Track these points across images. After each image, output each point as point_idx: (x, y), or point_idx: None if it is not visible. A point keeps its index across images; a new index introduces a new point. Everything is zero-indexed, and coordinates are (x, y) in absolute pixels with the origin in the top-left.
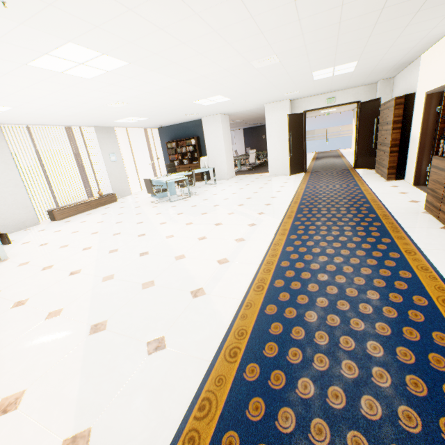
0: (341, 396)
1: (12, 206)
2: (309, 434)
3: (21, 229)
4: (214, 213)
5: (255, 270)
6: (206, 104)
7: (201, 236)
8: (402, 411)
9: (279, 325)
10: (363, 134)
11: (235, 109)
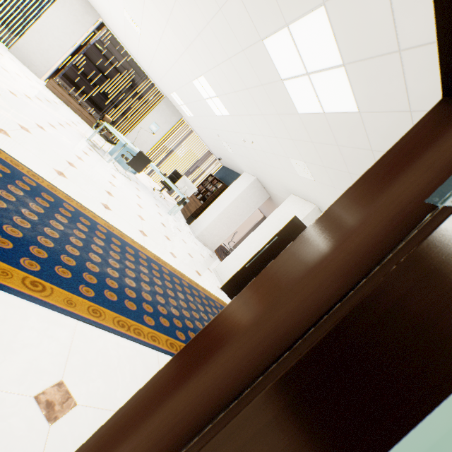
0: None
1: (40, 50)
2: None
3: (24, 64)
4: None
5: None
6: (215, 111)
7: None
8: None
9: None
10: None
11: (264, 176)
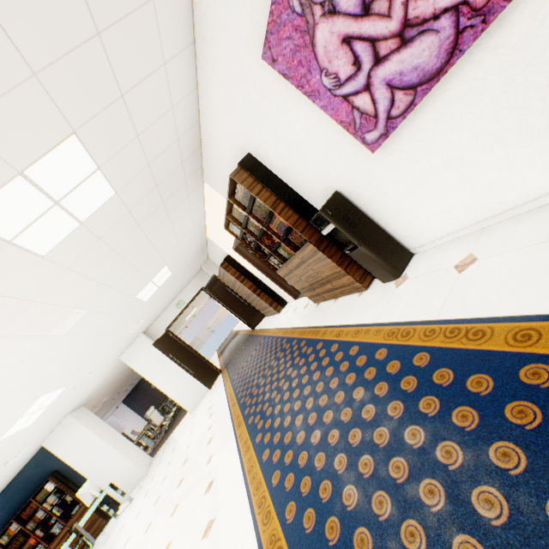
0: (470, 543)
1: None
2: None
3: None
4: (151, 543)
5: (255, 540)
6: (30, 422)
7: None
8: (497, 458)
9: None
10: (230, 303)
11: (85, 391)
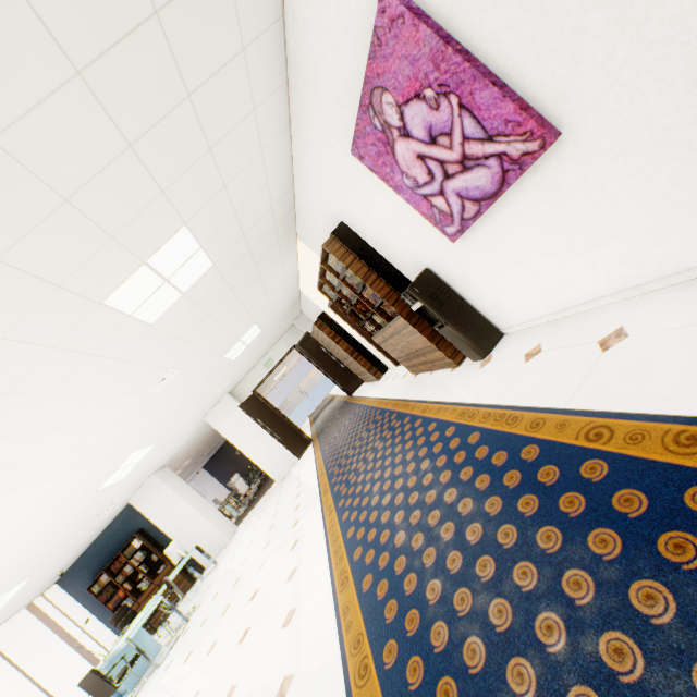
0: (456, 554)
1: None
2: (459, 614)
3: None
4: (240, 592)
5: (329, 575)
6: (122, 477)
7: (241, 634)
8: (488, 506)
9: (383, 582)
10: (325, 365)
11: (170, 451)
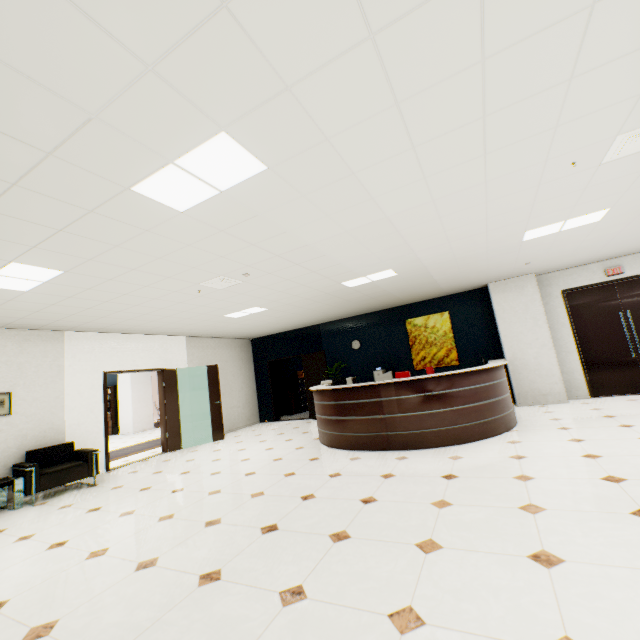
0: None
1: None
2: None
3: None
4: None
5: None
6: None
7: None
8: None
9: None
10: None
11: None
